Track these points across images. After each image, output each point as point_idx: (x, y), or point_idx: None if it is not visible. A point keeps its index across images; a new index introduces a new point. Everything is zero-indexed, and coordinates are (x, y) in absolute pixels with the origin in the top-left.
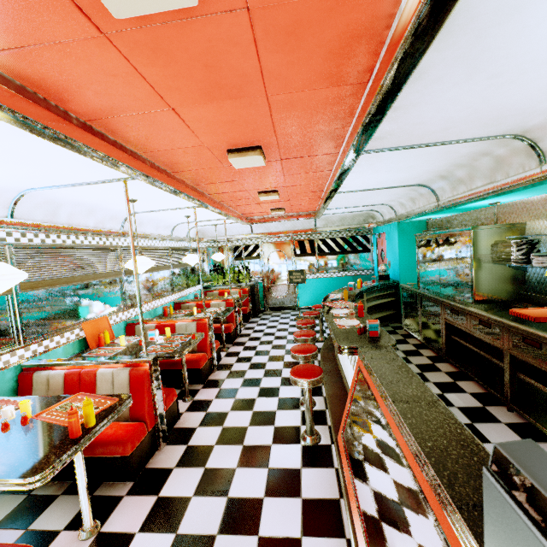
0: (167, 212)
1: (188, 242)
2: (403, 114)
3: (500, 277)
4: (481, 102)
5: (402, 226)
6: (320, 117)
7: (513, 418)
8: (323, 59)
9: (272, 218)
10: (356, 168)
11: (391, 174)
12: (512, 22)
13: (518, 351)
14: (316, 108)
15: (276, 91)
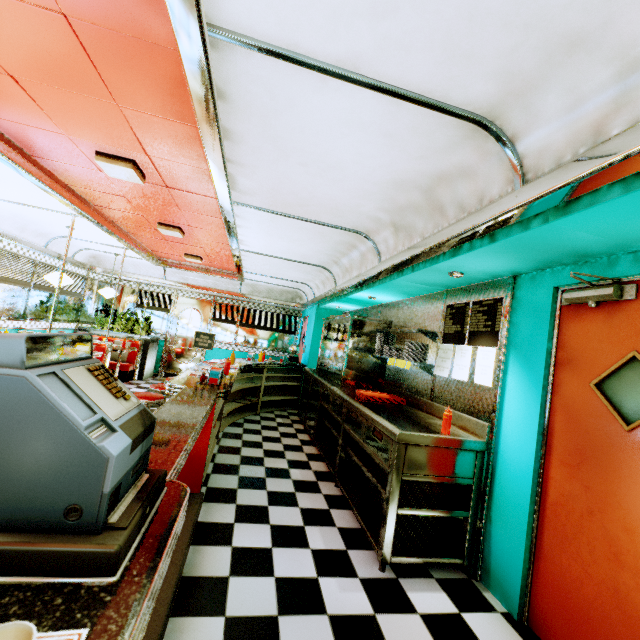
0: (37, 211)
1: (73, 265)
2: (253, 174)
3: (366, 365)
4: (312, 187)
5: (320, 311)
6: (185, 151)
7: (334, 491)
8: (159, 92)
9: (190, 266)
10: (247, 223)
11: (288, 244)
12: (281, 121)
13: (348, 425)
14: (177, 140)
15: (125, 104)
